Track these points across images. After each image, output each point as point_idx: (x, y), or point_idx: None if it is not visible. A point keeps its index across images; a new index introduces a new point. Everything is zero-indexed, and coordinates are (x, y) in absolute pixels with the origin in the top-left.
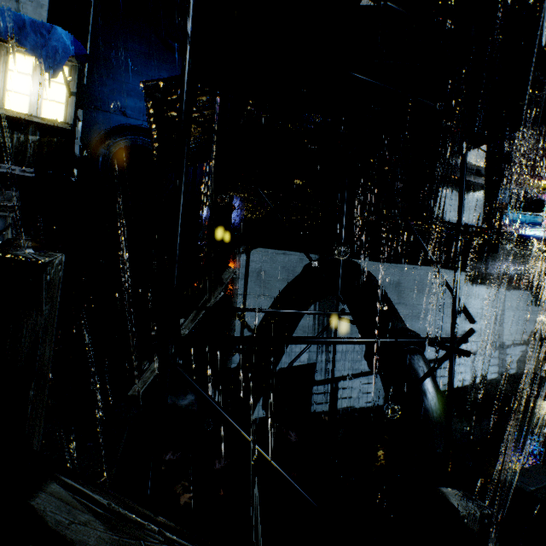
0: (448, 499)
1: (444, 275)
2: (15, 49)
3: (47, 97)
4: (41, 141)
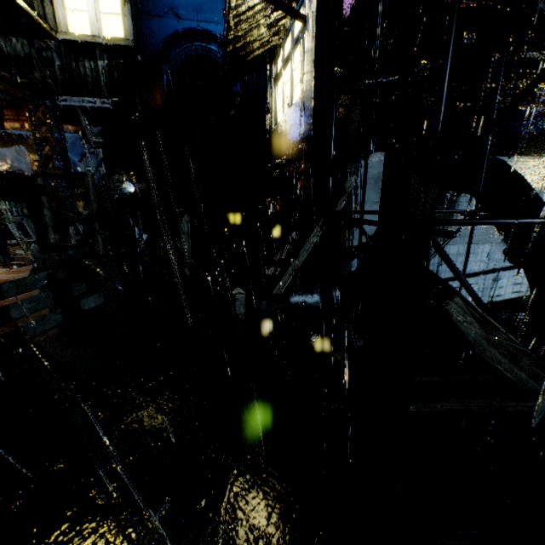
0: None
1: None
2: None
3: (103, 10)
4: (109, 65)
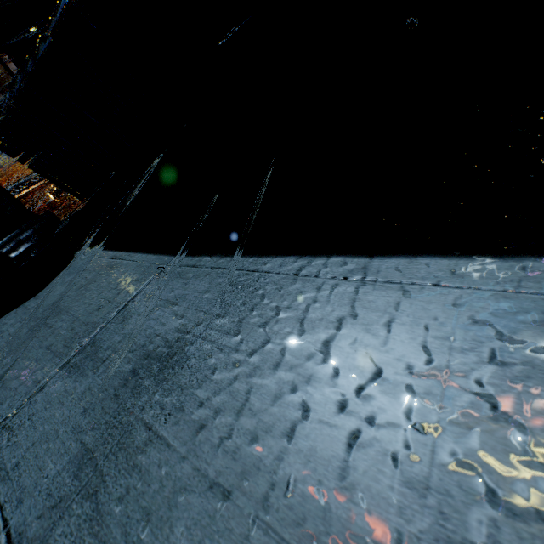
0: None
1: None
2: None
3: None
4: None
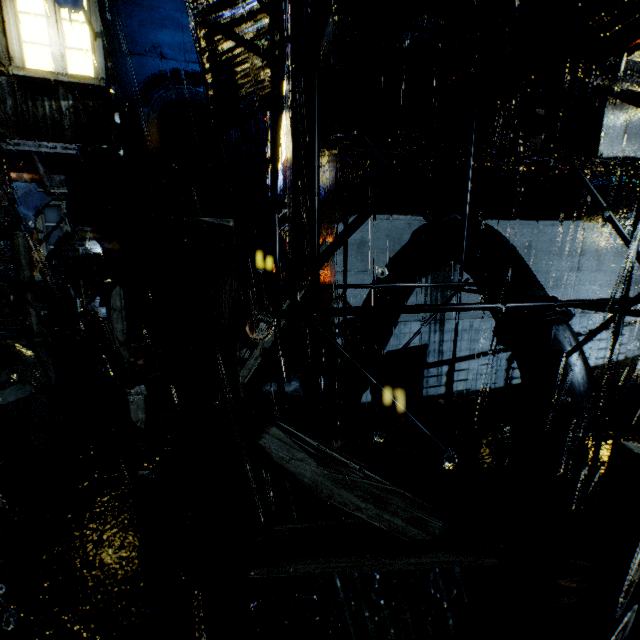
0: (631, 450)
1: (617, 222)
2: None
3: (69, 45)
4: (75, 106)
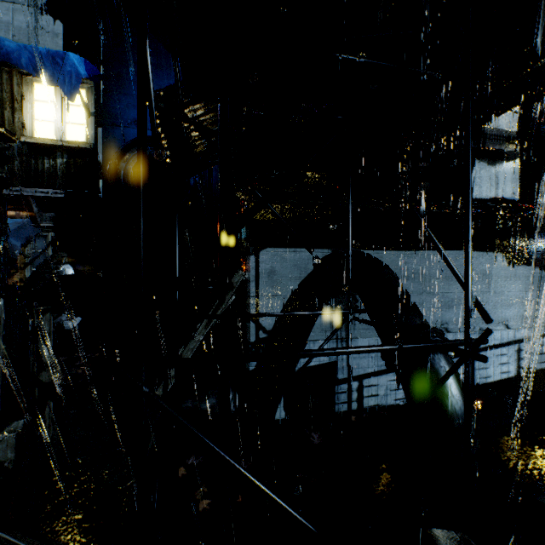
0: None
1: (454, 268)
2: (38, 80)
3: (69, 121)
4: (68, 163)
